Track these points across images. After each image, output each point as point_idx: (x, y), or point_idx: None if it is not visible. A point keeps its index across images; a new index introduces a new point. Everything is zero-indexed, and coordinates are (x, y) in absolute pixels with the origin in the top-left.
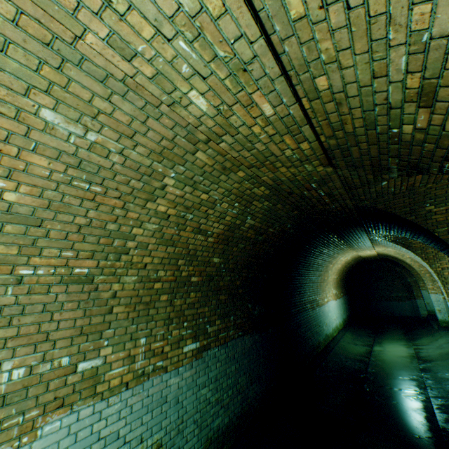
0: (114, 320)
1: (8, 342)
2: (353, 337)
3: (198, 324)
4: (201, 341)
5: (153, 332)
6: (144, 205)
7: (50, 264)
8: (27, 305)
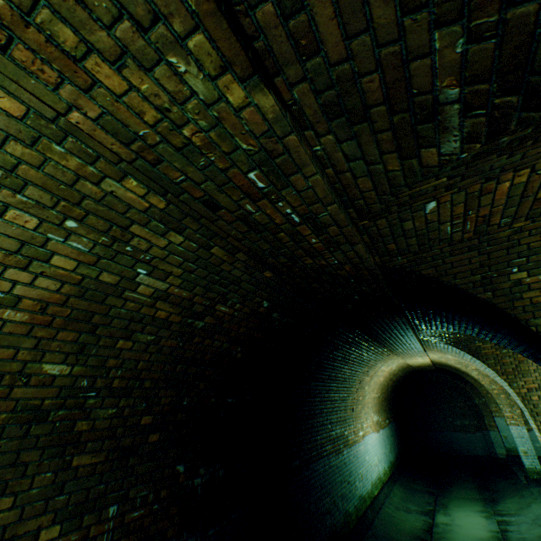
0: None
1: None
2: (404, 496)
3: None
4: None
5: None
6: None
7: None
8: None
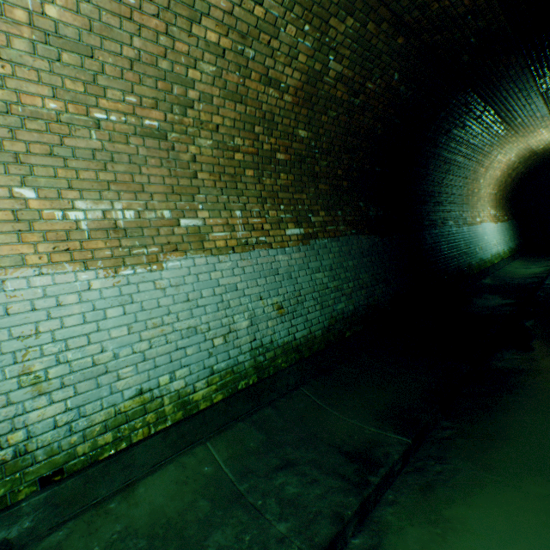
0: (201, 187)
1: (111, 186)
2: (524, 264)
3: (298, 211)
4: (305, 229)
5: (247, 207)
6: (189, 31)
7: (119, 111)
8: (114, 154)
